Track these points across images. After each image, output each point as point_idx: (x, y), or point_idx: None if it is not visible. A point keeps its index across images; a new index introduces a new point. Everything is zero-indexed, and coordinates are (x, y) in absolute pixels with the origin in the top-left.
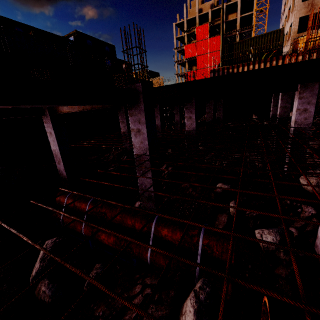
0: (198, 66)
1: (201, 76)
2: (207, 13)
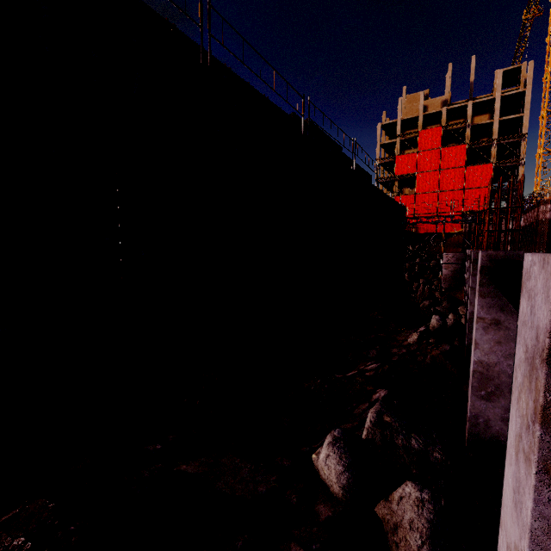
0: (419, 188)
1: (423, 205)
2: (437, 112)
